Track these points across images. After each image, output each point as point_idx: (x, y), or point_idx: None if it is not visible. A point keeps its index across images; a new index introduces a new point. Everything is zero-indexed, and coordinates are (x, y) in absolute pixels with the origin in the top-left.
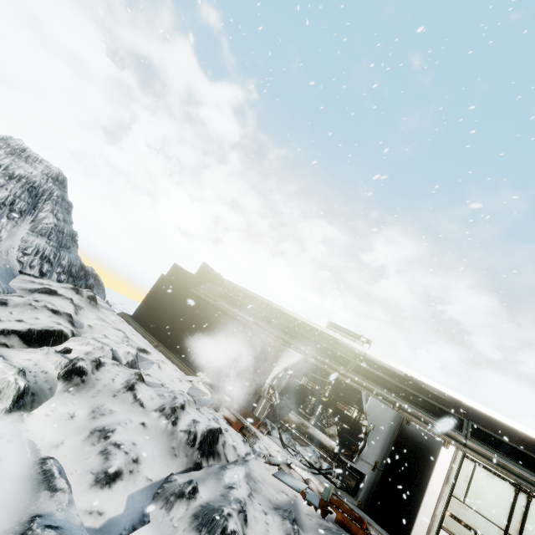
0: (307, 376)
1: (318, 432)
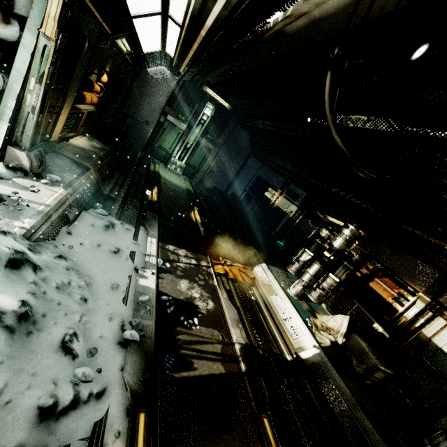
0: (327, 227)
1: (289, 307)
